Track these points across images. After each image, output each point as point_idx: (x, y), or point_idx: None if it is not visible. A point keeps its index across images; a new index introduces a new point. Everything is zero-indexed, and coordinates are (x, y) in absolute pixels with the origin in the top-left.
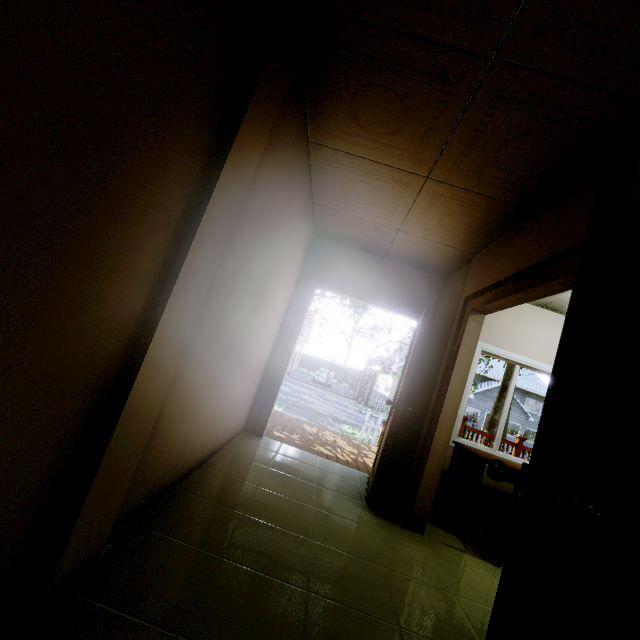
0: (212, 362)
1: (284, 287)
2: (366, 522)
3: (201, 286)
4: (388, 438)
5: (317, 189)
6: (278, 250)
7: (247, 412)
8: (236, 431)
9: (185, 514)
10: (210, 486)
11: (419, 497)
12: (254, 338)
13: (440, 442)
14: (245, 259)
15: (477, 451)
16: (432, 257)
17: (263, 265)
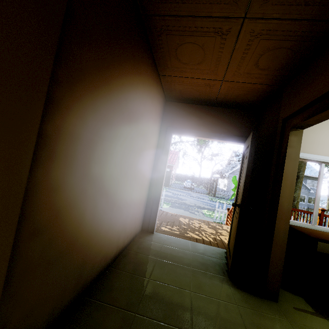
0: (89, 202)
1: (149, 136)
2: (232, 299)
3: (18, 137)
4: (238, 231)
5: (159, 62)
6: (135, 108)
7: (141, 220)
8: (135, 233)
9: (85, 328)
10: (112, 288)
11: (270, 274)
12: (132, 174)
13: (280, 232)
14: (97, 113)
15: (305, 230)
16: (249, 97)
17: (123, 120)
